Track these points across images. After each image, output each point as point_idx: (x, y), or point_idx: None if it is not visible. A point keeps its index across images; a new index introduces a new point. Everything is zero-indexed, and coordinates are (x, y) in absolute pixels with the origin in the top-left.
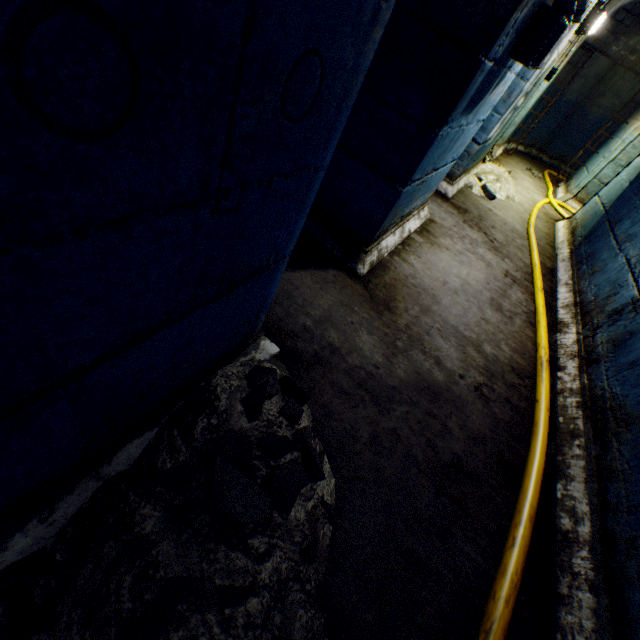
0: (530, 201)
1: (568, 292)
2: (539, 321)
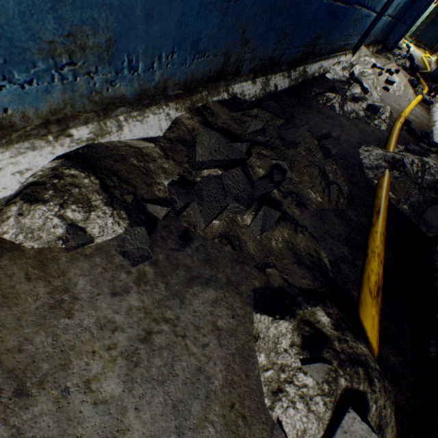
0: (420, 55)
1: (434, 66)
2: (426, 66)
